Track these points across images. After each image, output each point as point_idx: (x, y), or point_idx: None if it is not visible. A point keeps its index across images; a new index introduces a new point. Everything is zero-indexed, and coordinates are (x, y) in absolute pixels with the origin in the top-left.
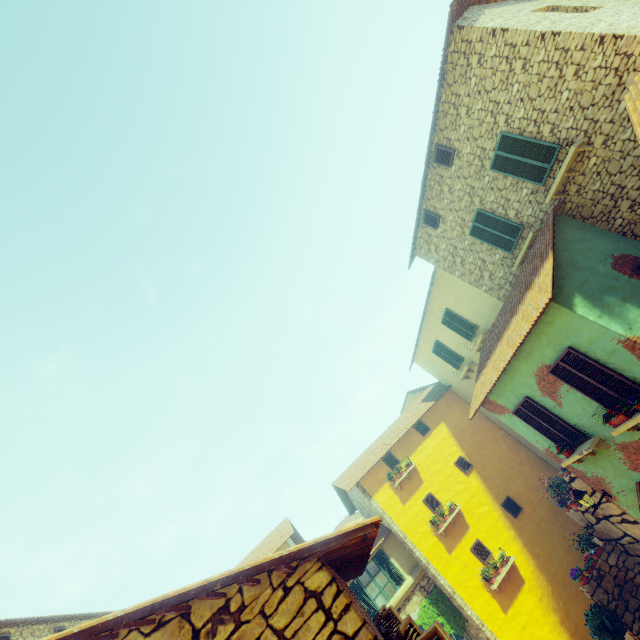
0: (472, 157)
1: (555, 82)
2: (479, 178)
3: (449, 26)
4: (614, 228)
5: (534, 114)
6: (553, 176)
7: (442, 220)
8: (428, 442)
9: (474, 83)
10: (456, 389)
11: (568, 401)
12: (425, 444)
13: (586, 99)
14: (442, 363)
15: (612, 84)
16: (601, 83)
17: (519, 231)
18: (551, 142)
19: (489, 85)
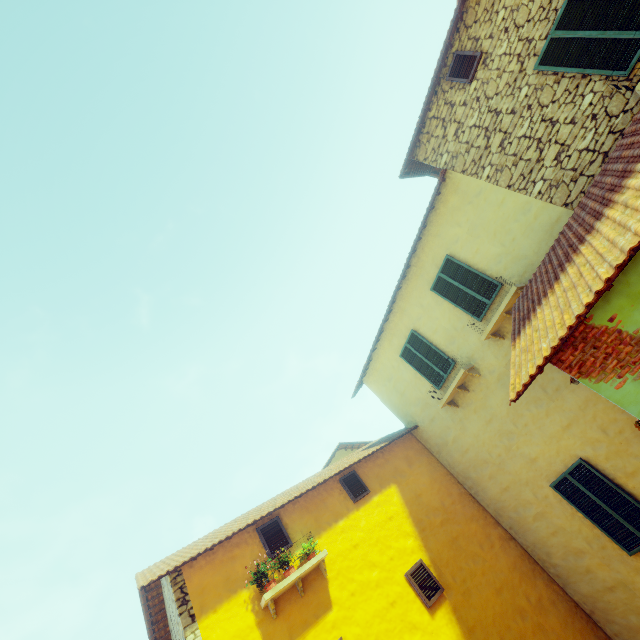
0: None
1: None
2: None
3: None
4: None
5: None
6: None
7: (484, 61)
8: (361, 515)
9: None
10: (425, 433)
11: None
12: (354, 518)
13: None
14: (412, 379)
15: None
16: None
17: None
18: None
19: None
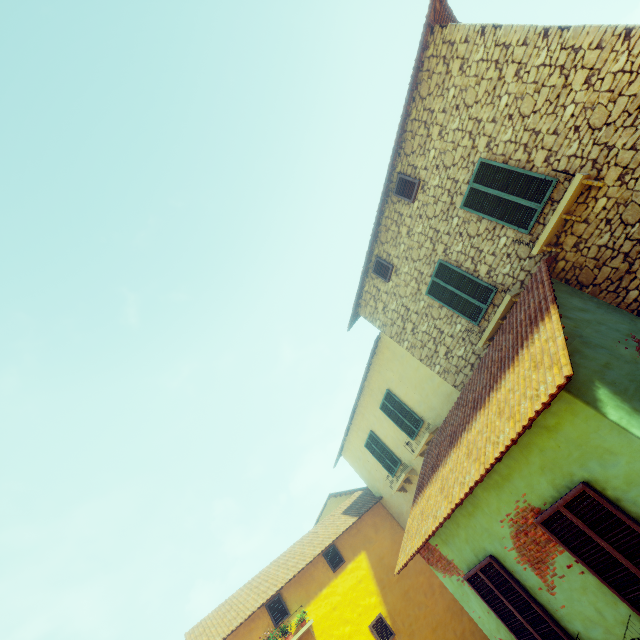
0: (440, 191)
1: (557, 93)
2: (446, 219)
3: (430, 15)
4: (625, 303)
5: (525, 136)
6: (543, 222)
7: (395, 271)
8: (338, 583)
9: (452, 95)
10: (388, 503)
11: (568, 585)
12: (334, 585)
13: (599, 116)
14: (375, 463)
15: (638, 95)
16: (622, 93)
17: (490, 294)
18: (545, 174)
19: (471, 98)
